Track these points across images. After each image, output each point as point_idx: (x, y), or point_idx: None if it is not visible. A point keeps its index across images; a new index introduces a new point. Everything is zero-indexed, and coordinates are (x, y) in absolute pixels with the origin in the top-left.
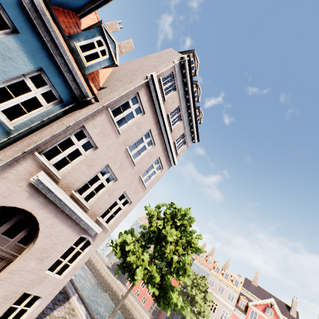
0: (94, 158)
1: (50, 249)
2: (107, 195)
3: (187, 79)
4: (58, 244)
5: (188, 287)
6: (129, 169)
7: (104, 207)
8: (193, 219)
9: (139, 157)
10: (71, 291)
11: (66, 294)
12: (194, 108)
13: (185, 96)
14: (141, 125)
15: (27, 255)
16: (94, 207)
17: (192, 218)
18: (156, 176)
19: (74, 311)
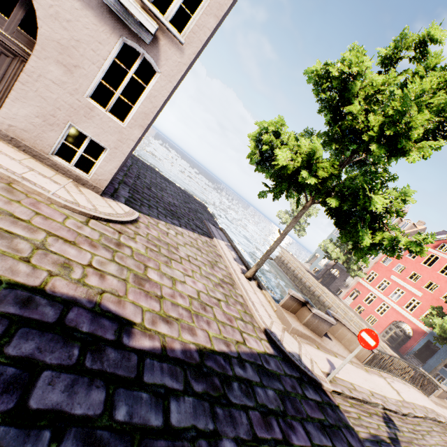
0: None
1: (72, 51)
2: None
3: None
4: (83, 45)
5: None
6: None
7: None
8: None
9: None
10: (219, 237)
11: (210, 235)
12: None
13: None
14: None
15: (37, 49)
16: None
17: None
18: None
19: (216, 247)
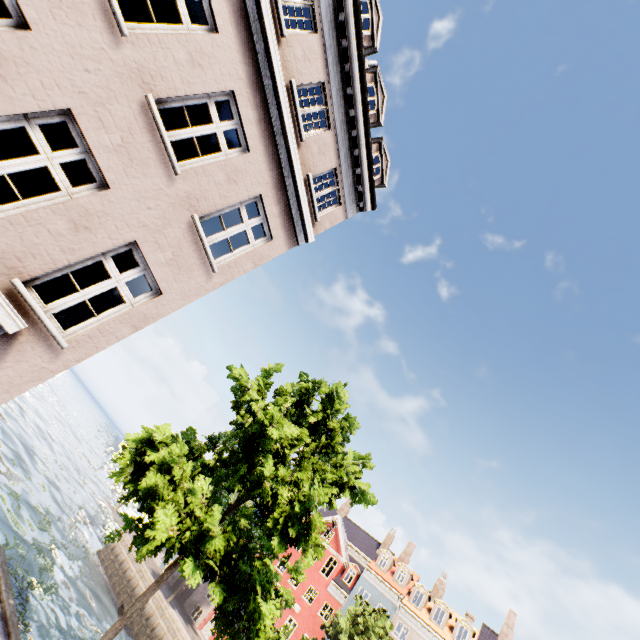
0: (11, 54)
1: None
2: (66, 221)
3: (348, 12)
4: None
5: (343, 635)
6: (157, 176)
7: (51, 259)
8: (353, 421)
9: (195, 162)
10: None
11: None
12: (363, 107)
13: (341, 68)
14: (203, 58)
15: None
16: (5, 236)
17: (351, 419)
18: (250, 250)
19: None
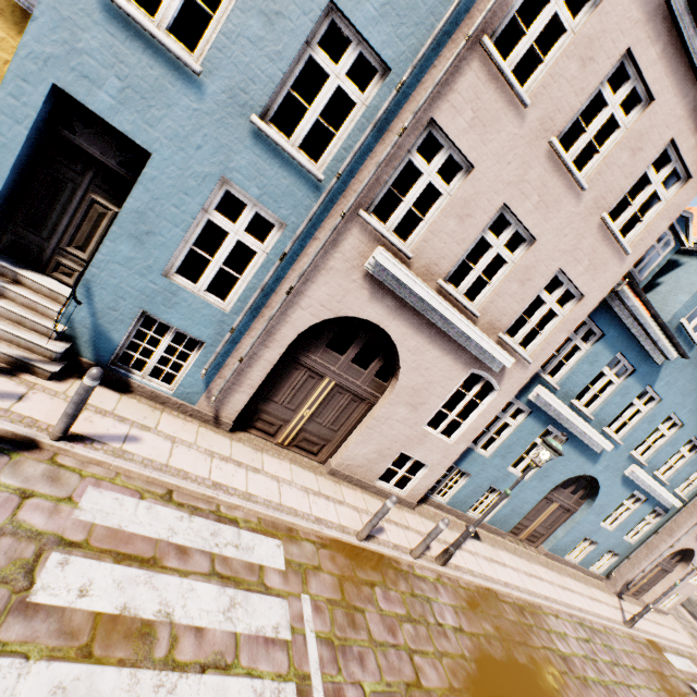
0: None
1: (695, 567)
2: None
3: None
4: None
5: None
6: None
7: None
8: None
9: None
10: None
11: None
12: None
13: None
14: None
15: (682, 572)
16: None
17: None
18: None
19: None
